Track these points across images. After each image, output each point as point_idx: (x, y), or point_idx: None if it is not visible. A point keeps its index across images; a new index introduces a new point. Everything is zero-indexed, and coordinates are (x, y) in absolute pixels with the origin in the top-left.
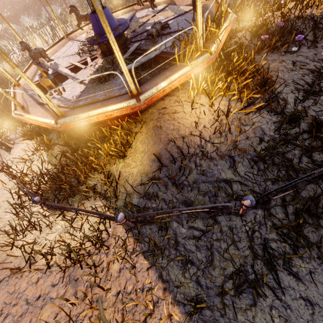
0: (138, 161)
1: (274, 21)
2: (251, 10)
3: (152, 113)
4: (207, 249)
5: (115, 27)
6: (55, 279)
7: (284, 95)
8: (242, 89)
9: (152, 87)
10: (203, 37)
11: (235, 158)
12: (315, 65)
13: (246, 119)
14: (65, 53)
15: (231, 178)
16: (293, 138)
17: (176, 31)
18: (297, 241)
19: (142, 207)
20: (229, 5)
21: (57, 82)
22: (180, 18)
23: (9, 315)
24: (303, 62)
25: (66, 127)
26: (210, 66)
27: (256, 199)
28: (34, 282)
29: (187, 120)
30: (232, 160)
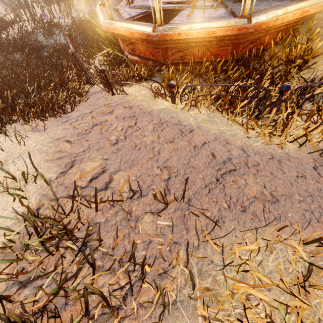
0: None
1: None
2: None
3: (316, 23)
4: None
5: None
6: None
7: None
8: None
9: None
10: None
11: None
12: None
13: None
14: (138, 0)
15: None
16: None
17: None
18: None
19: None
20: None
21: None
22: None
23: None
24: None
25: (257, 28)
26: None
27: None
28: None
29: None
30: None
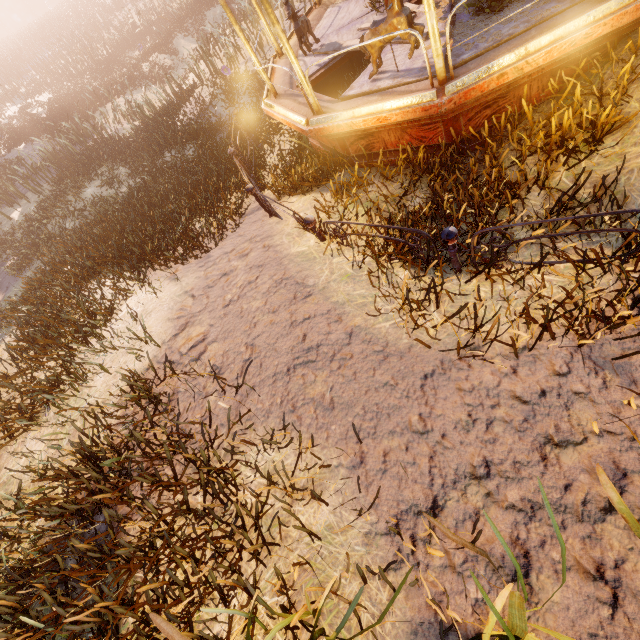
0: None
1: None
2: None
3: None
4: None
5: None
6: (557, 366)
7: None
8: None
9: None
10: None
11: None
12: None
13: None
14: (334, 26)
15: None
16: None
17: None
18: None
19: None
20: None
21: (413, 24)
22: None
23: (495, 420)
24: None
25: (461, 100)
26: None
27: None
28: (508, 372)
29: None
30: None
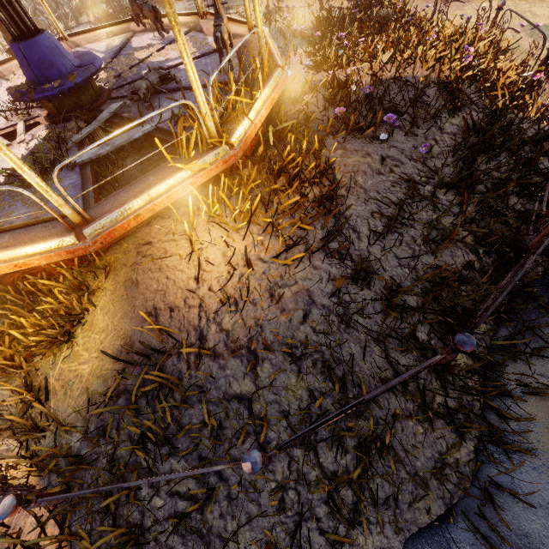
0: (94, 349)
1: (360, 81)
2: (332, 55)
3: (127, 251)
4: (201, 536)
5: (70, 69)
6: None
7: (360, 220)
8: (291, 208)
9: (111, 210)
10: (214, 116)
11: (259, 353)
12: (405, 173)
13: (284, 273)
14: None
15: (251, 391)
16: (357, 311)
17: (190, 86)
18: (363, 494)
19: (88, 453)
20: (305, 38)
21: None
22: (204, 62)
23: None
24: (396, 159)
25: None
26: (248, 158)
27: (293, 427)
28: None
29: (182, 274)
30: (254, 357)
